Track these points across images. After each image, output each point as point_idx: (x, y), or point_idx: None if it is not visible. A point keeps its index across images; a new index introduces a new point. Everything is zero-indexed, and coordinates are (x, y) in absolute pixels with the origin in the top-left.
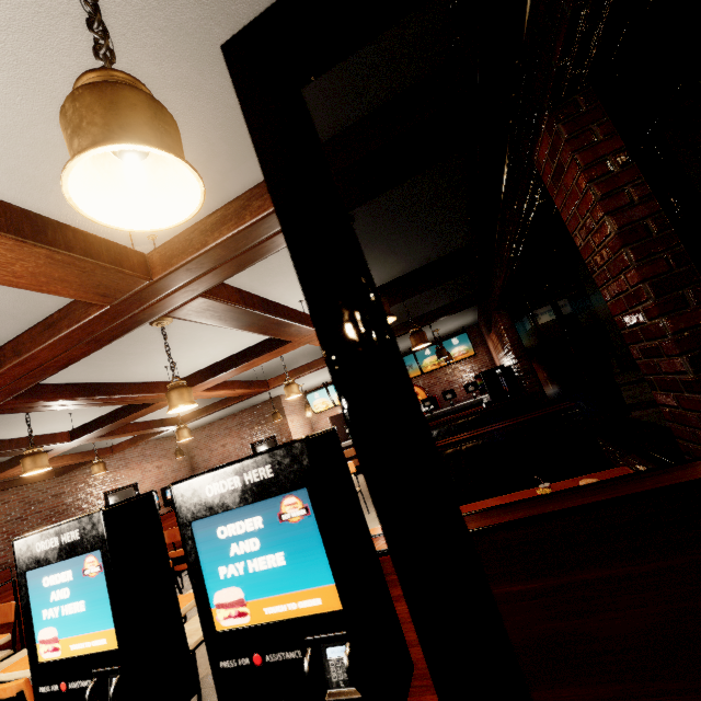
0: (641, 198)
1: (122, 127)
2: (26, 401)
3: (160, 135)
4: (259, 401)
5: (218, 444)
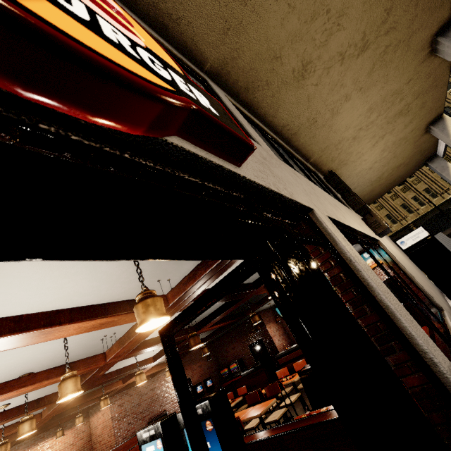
0: (335, 264)
1: (147, 314)
2: (134, 352)
3: (156, 310)
4: (247, 317)
5: (230, 347)
